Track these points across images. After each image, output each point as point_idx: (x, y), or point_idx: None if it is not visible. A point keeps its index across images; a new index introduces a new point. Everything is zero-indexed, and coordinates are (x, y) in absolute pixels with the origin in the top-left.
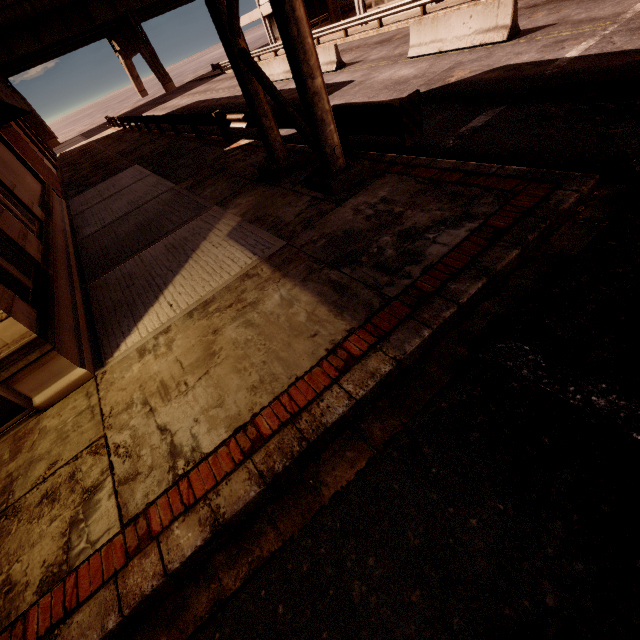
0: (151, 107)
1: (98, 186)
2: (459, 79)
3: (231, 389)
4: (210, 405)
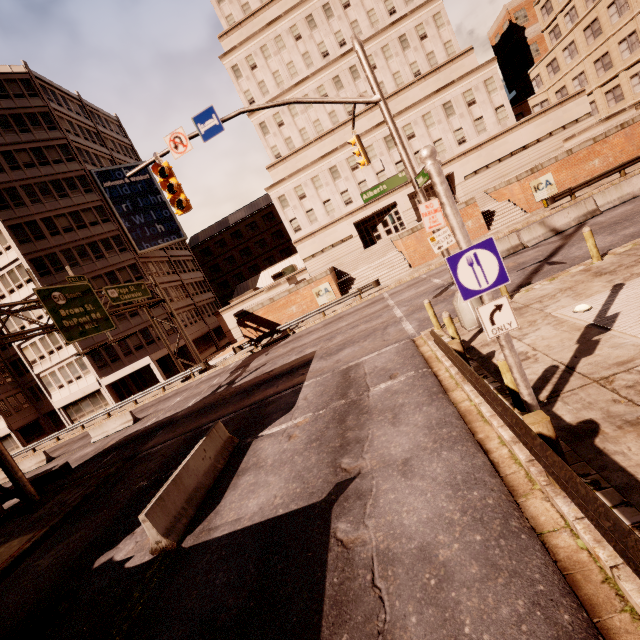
0: None
1: None
2: (109, 445)
3: None
4: None
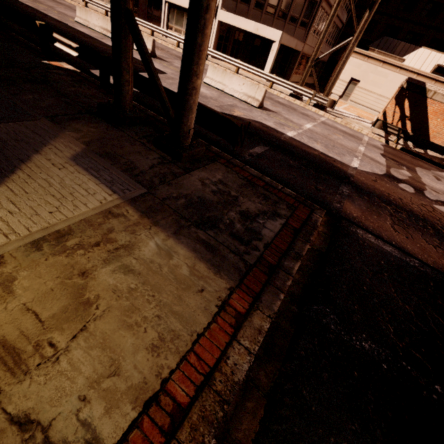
0: None
1: None
2: (239, 116)
3: (126, 350)
4: (101, 374)
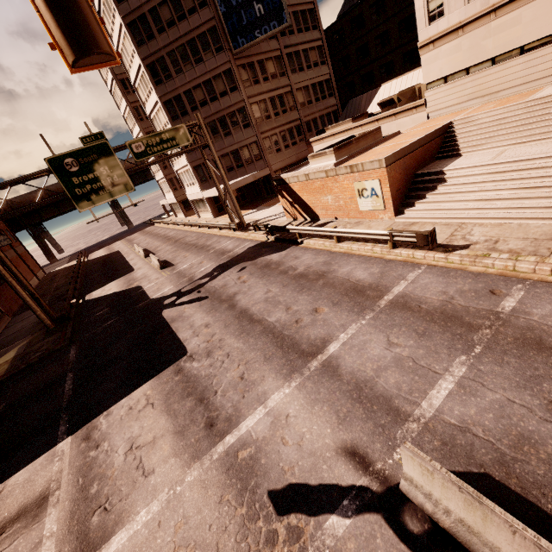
0: (110, 243)
1: (27, 311)
2: (130, 288)
3: None
4: None
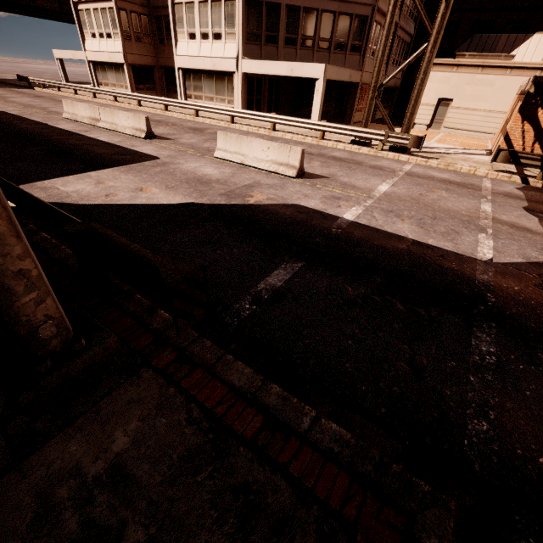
0: None
1: None
2: (258, 203)
3: None
4: None
